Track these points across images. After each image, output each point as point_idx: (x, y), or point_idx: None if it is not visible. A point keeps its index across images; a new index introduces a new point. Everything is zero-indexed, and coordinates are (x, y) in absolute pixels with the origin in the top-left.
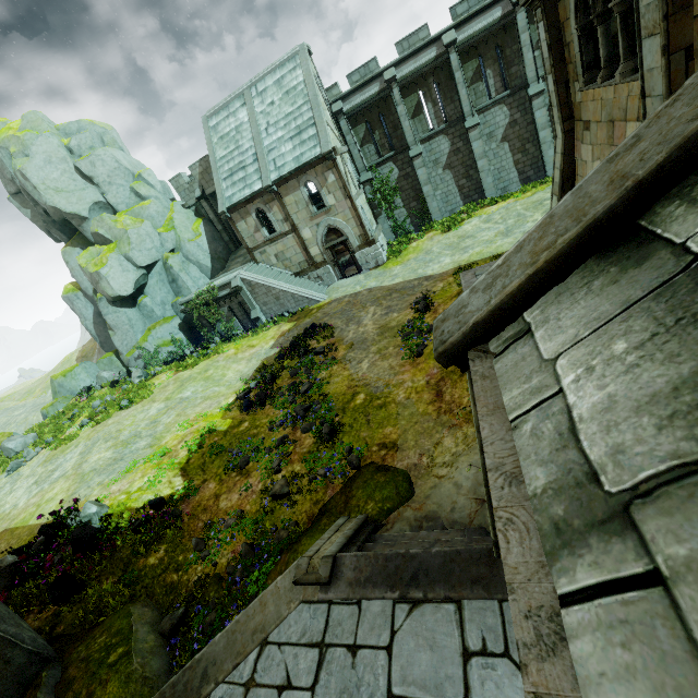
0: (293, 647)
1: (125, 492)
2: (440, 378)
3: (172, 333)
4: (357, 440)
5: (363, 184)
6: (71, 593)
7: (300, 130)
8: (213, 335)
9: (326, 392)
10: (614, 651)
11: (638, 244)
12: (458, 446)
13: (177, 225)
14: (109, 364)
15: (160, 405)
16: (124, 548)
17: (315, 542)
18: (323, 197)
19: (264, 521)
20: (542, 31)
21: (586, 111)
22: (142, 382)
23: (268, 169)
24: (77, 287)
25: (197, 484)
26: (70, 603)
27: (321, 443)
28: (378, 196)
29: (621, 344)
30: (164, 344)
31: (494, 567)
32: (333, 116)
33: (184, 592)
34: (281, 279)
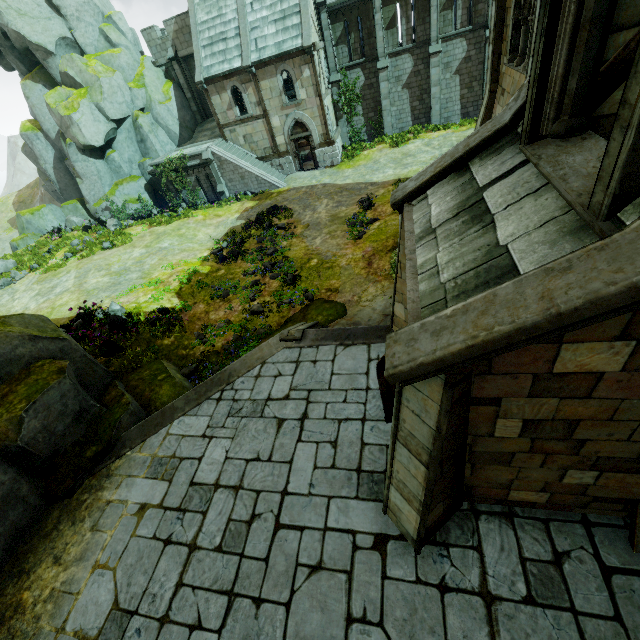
0: (281, 363)
1: (135, 303)
2: (372, 254)
3: (138, 192)
4: (311, 286)
5: (332, 85)
6: (115, 351)
7: (285, 15)
8: (177, 201)
9: (288, 255)
10: (424, 249)
11: (465, 170)
12: (377, 292)
13: (147, 83)
14: (74, 211)
15: (142, 250)
16: (145, 333)
17: (289, 327)
18: (296, 90)
19: (246, 326)
20: (494, 8)
21: (505, 82)
22: (117, 230)
23: (249, 48)
24: (37, 126)
25: (190, 304)
26: (116, 356)
27: (285, 286)
28: (343, 100)
29: (448, 198)
30: (130, 201)
31: (388, 332)
32: (315, 6)
33: (193, 359)
34: (247, 161)
